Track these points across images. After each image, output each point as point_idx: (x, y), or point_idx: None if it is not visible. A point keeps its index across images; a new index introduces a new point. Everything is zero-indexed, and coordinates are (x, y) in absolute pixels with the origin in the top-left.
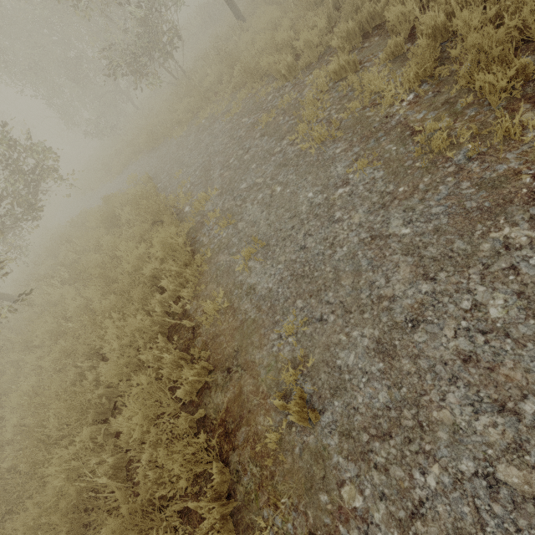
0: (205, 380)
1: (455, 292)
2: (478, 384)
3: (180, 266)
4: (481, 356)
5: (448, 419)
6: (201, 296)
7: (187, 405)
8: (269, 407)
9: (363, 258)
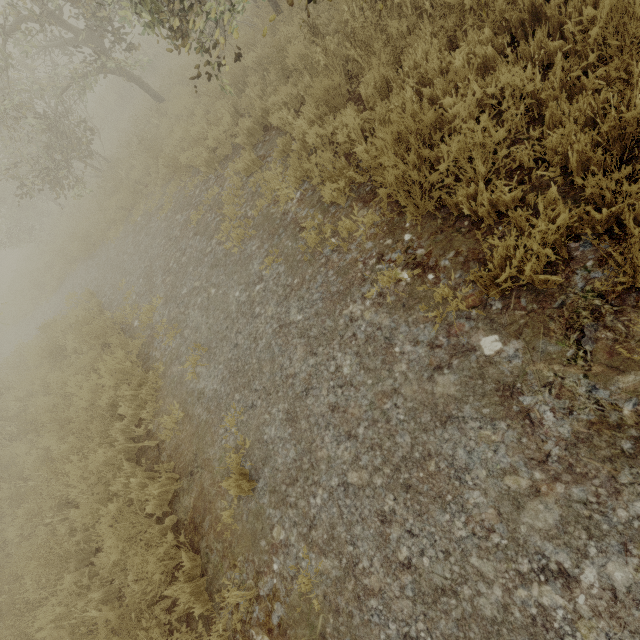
0: (174, 490)
1: (327, 361)
2: (339, 424)
3: (135, 388)
4: (340, 404)
5: (326, 454)
6: (161, 412)
7: (162, 517)
8: (224, 492)
9: (275, 346)
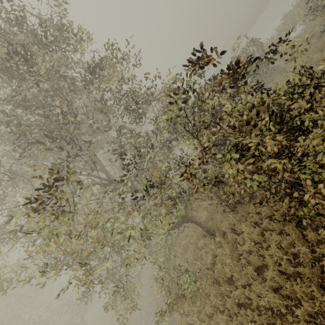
0: None
1: None
2: None
3: None
4: None
5: None
6: None
7: None
8: None
9: None
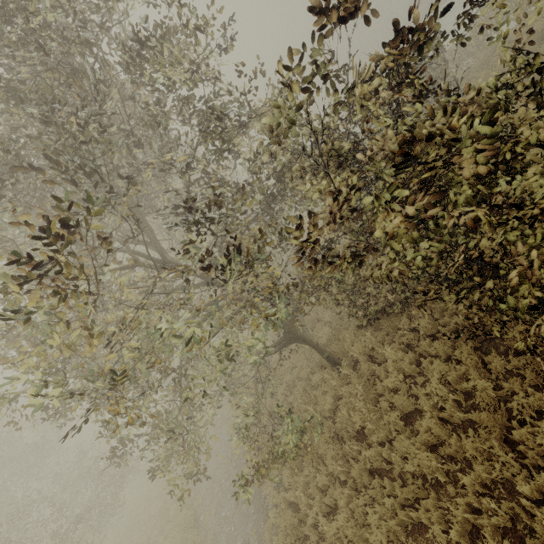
0: None
1: None
2: None
3: None
4: None
5: None
6: None
7: None
8: None
9: None
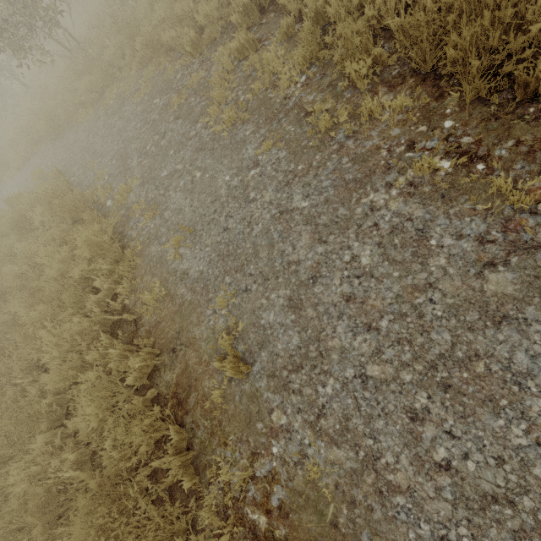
0: (153, 364)
1: (340, 249)
2: (355, 315)
3: (110, 263)
4: (357, 295)
5: (338, 344)
6: (138, 289)
7: (140, 389)
8: (212, 371)
9: (274, 232)
